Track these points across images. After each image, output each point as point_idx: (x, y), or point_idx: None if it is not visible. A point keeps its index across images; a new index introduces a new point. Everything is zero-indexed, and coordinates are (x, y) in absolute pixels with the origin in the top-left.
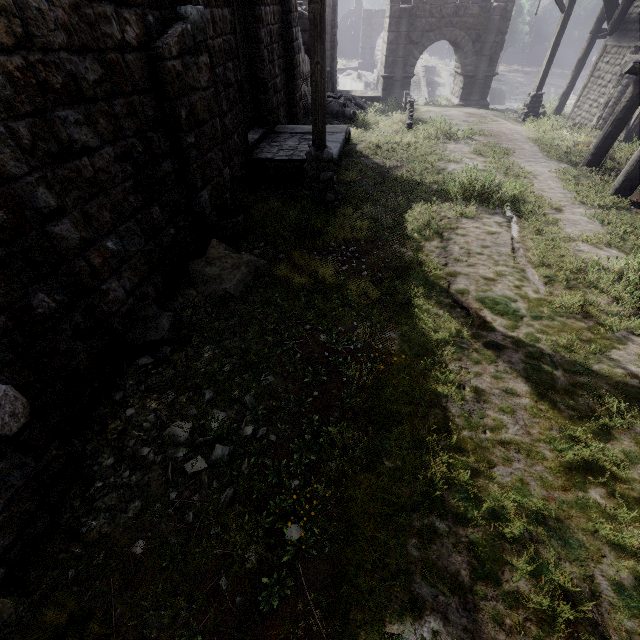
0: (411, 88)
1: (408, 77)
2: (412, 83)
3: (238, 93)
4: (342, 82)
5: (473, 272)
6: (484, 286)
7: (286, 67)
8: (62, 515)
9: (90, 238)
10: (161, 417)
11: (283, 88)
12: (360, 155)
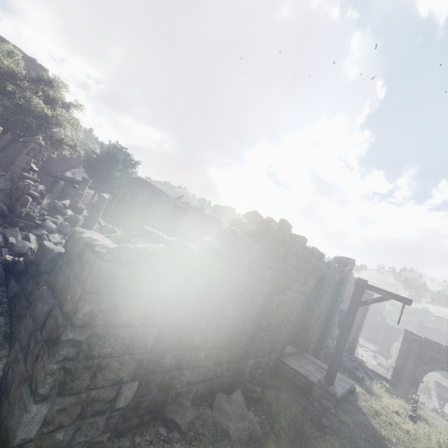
0: (421, 389)
1: (416, 380)
2: (422, 386)
3: (292, 326)
4: (360, 352)
5: None
6: None
7: (323, 327)
8: None
9: (200, 346)
10: None
11: (317, 336)
12: (359, 409)
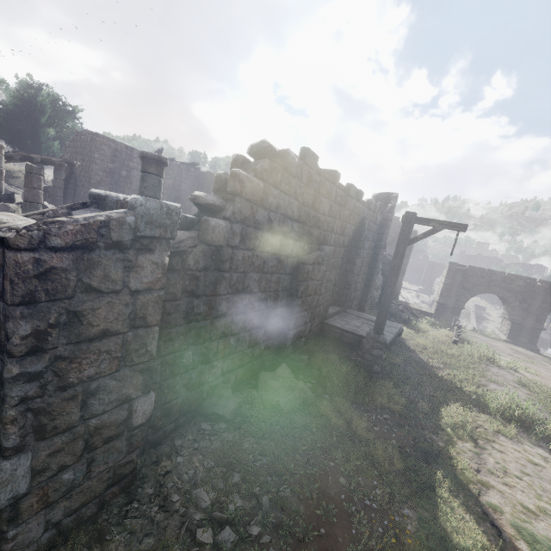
0: (461, 315)
1: (459, 308)
2: (462, 312)
3: (332, 285)
4: (403, 295)
5: (509, 492)
6: (521, 513)
7: (366, 279)
8: (102, 514)
9: (226, 333)
10: (198, 476)
11: (360, 289)
12: (408, 348)
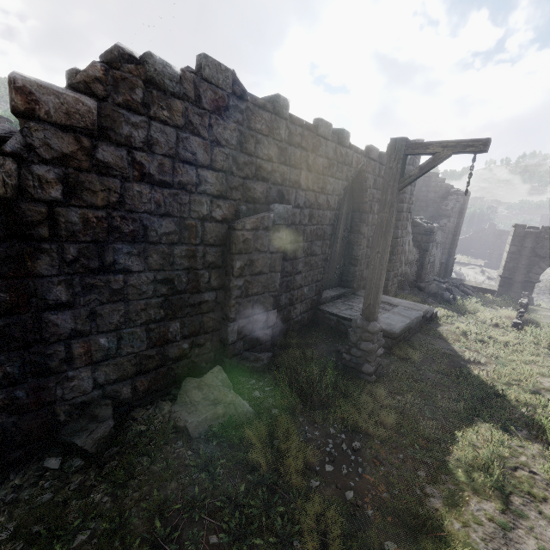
0: (540, 291)
1: (531, 281)
2: (541, 287)
3: (322, 261)
4: (463, 272)
5: None
6: None
7: None
8: None
9: (85, 330)
10: None
11: None
12: (438, 336)
